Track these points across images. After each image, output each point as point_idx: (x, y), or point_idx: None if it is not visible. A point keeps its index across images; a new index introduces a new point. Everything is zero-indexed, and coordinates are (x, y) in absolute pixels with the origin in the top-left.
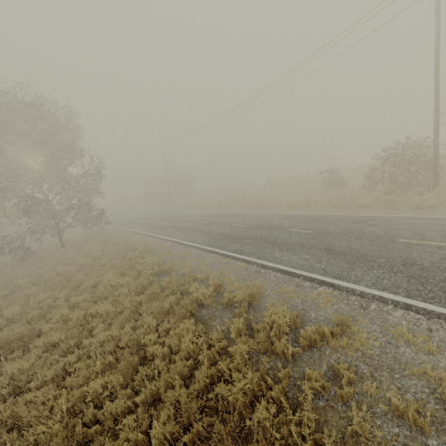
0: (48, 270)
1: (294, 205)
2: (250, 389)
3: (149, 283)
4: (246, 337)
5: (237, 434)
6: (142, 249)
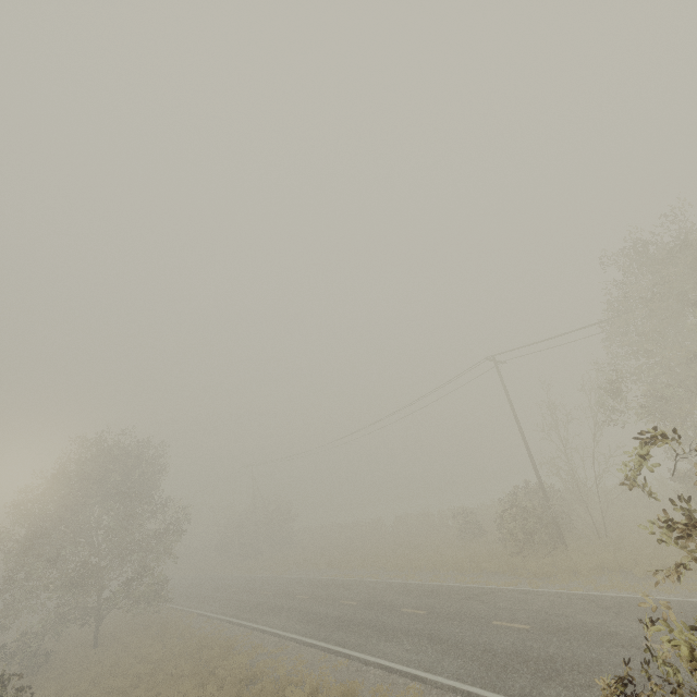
0: (85, 688)
1: (420, 566)
2: None
3: (236, 695)
4: None
5: None
6: (223, 645)
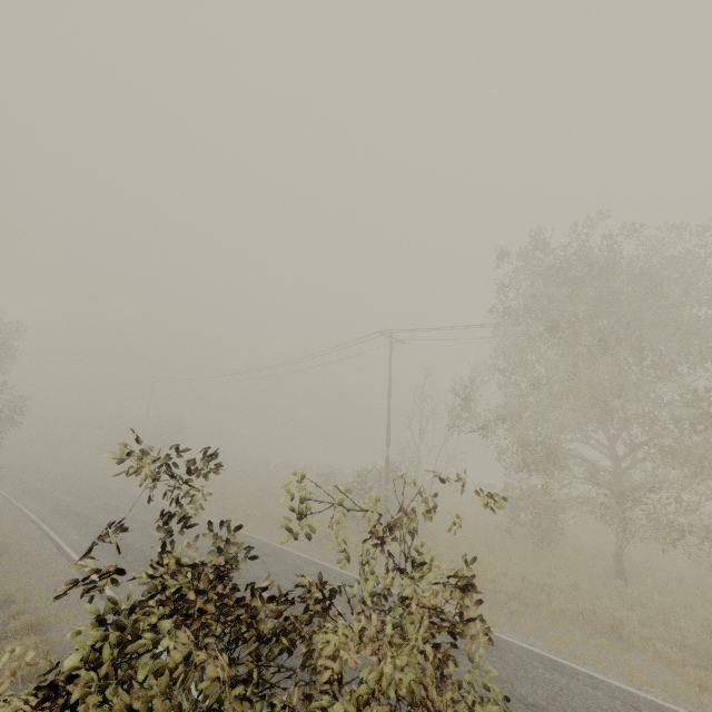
0: None
1: (255, 514)
2: None
3: None
4: None
5: None
6: None
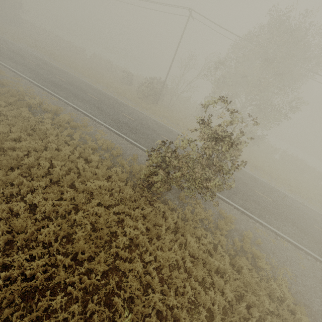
0: None
1: (100, 82)
2: (49, 129)
3: None
4: (51, 120)
5: (43, 134)
6: None
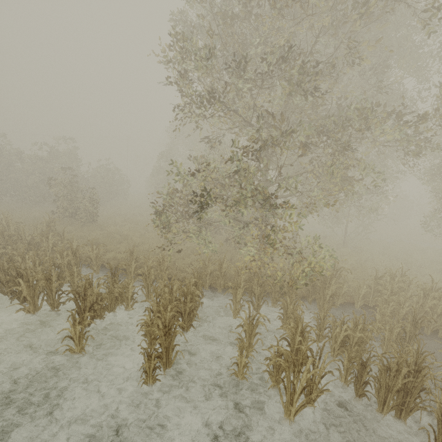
0: None
1: None
2: None
3: None
4: None
5: None
6: None
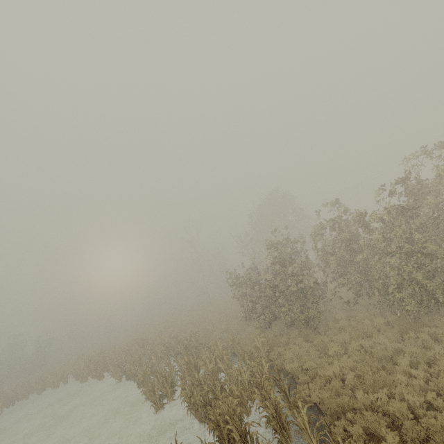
0: None
1: None
2: None
3: None
4: None
5: None
6: None
